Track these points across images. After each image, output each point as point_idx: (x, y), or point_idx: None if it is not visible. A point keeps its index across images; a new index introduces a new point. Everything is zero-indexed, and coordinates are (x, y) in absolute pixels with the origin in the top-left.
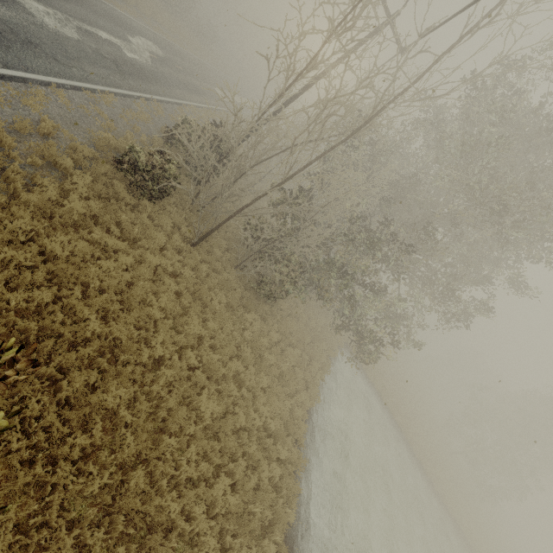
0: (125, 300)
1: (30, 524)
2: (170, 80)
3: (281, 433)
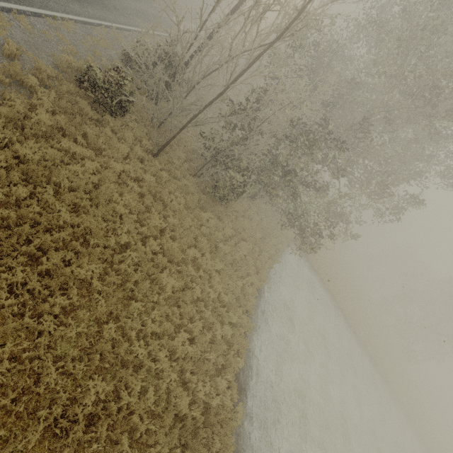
0: (94, 198)
1: (24, 357)
2: (128, 9)
3: (233, 304)
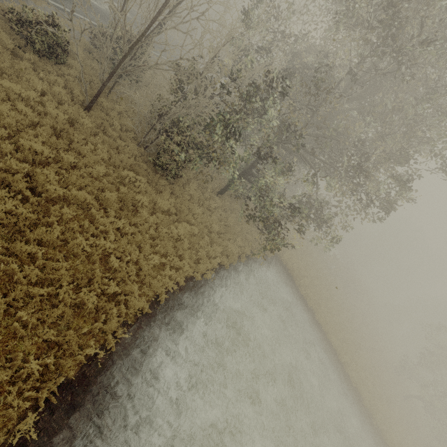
0: None
1: None
2: None
3: (122, 271)
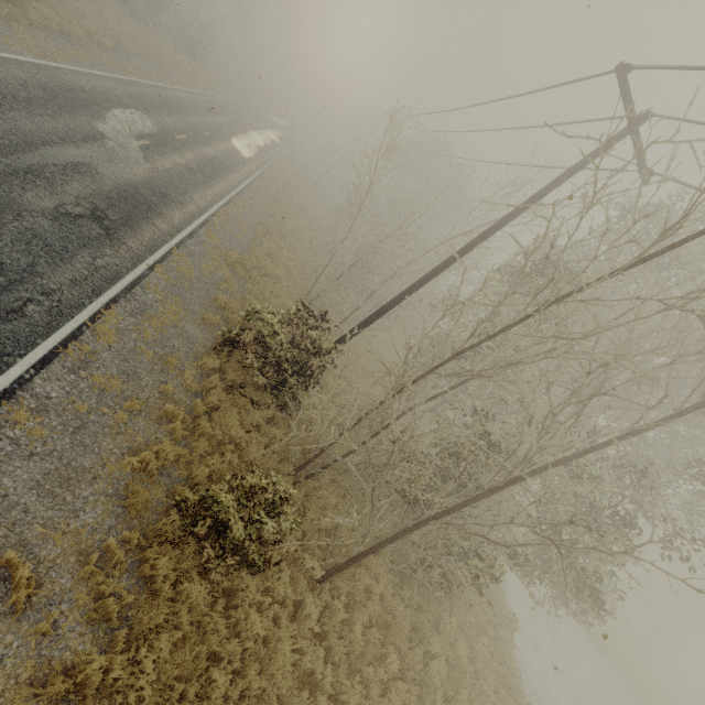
0: None
1: None
2: (180, 179)
3: None
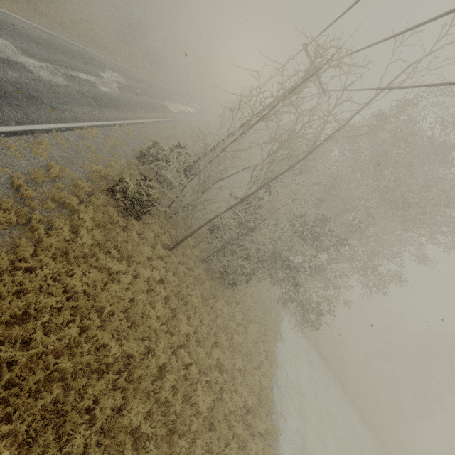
0: (130, 316)
1: None
2: (134, 104)
3: (257, 408)
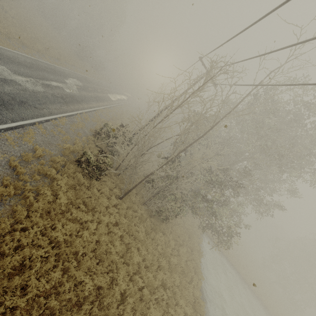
0: (97, 254)
1: None
2: (88, 98)
3: (194, 315)
